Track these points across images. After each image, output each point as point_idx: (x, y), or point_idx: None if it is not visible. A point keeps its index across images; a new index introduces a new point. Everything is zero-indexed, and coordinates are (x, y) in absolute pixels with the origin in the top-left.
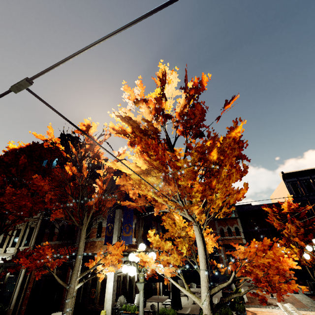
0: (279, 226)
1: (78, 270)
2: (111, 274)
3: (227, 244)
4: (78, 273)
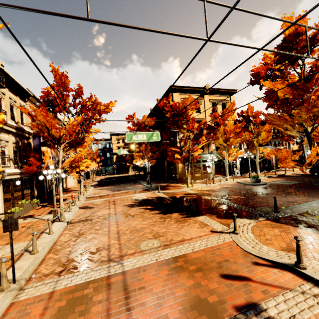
0: None
1: None
2: None
3: None
4: None
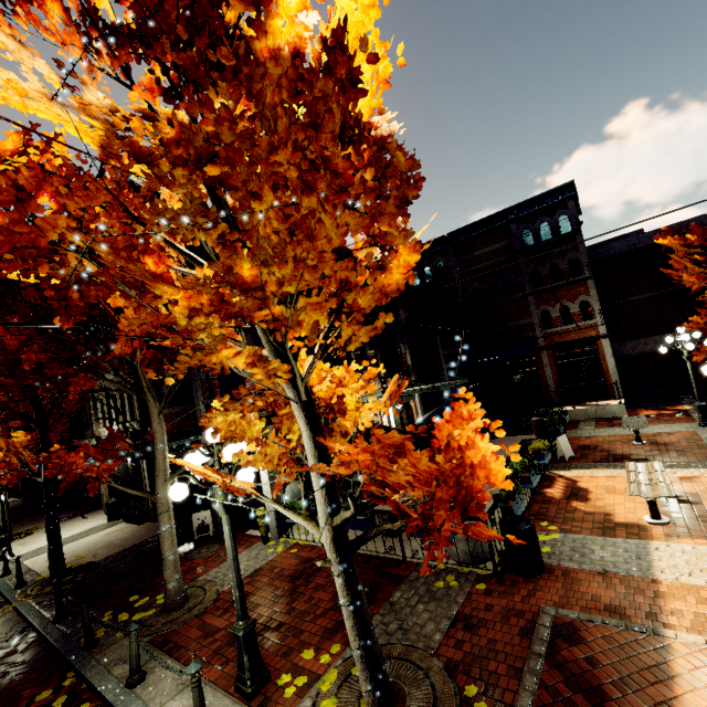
0: (698, 282)
1: (166, 470)
2: None
3: (557, 344)
4: (167, 474)
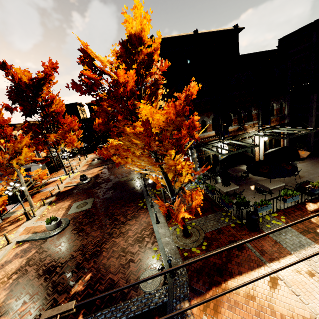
0: None
1: None
2: (190, 158)
3: None
4: None
